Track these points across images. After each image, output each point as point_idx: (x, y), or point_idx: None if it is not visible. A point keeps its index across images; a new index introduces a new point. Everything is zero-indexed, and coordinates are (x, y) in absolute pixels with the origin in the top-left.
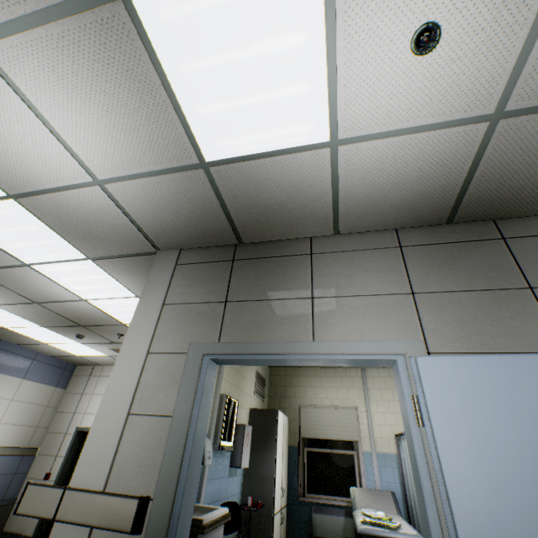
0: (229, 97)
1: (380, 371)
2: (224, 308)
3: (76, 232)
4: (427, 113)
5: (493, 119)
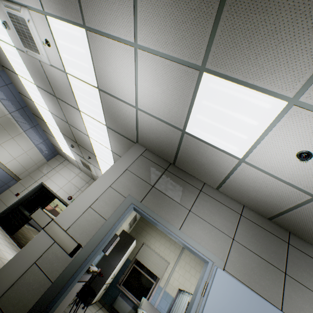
0: (213, 120)
1: (191, 254)
2: (151, 188)
3: (111, 115)
4: (288, 177)
5: None
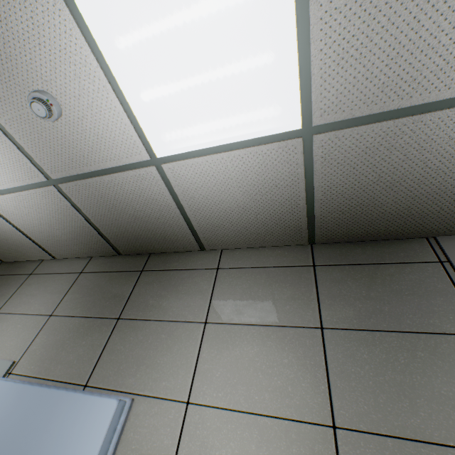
0: None
1: None
2: None
3: None
4: (8, 179)
5: (56, 184)
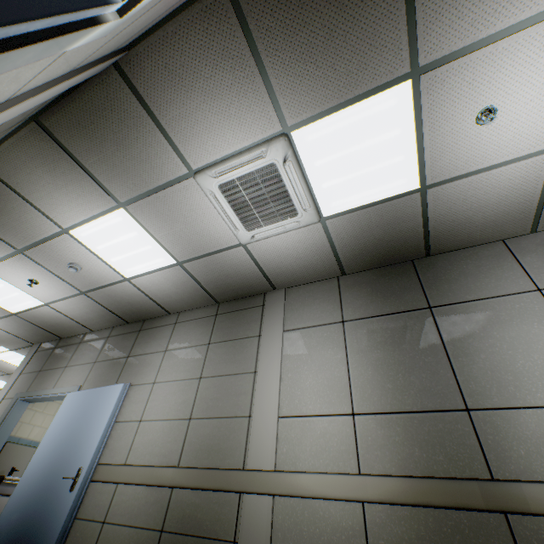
0: (1, 297)
1: None
2: (38, 374)
3: None
4: (62, 294)
5: (85, 293)
